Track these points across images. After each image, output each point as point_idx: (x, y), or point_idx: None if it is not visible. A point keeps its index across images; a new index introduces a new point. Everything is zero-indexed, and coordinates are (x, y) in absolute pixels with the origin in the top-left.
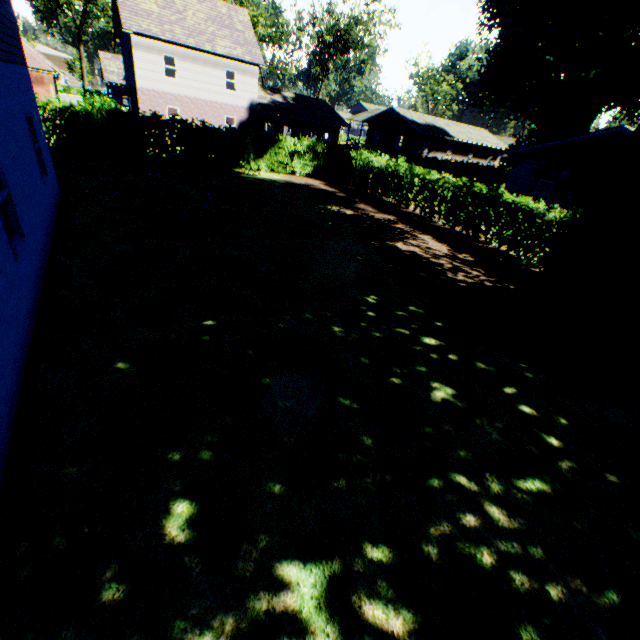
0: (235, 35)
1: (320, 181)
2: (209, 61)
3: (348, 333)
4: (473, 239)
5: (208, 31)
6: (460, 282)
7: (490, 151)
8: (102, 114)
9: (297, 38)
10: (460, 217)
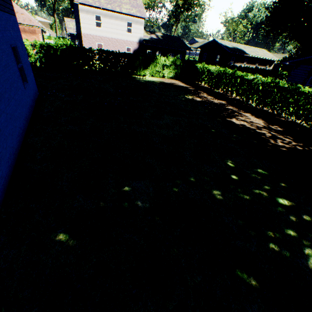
0: (132, 2)
1: (178, 81)
2: (118, 17)
3: (223, 195)
4: (276, 115)
5: (118, 0)
6: (281, 147)
7: (268, 61)
8: (63, 47)
9: (163, 3)
10: (268, 101)
